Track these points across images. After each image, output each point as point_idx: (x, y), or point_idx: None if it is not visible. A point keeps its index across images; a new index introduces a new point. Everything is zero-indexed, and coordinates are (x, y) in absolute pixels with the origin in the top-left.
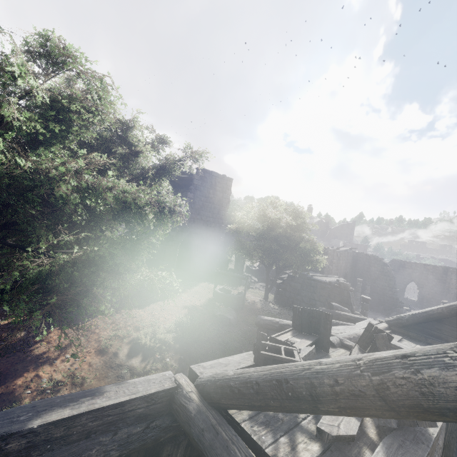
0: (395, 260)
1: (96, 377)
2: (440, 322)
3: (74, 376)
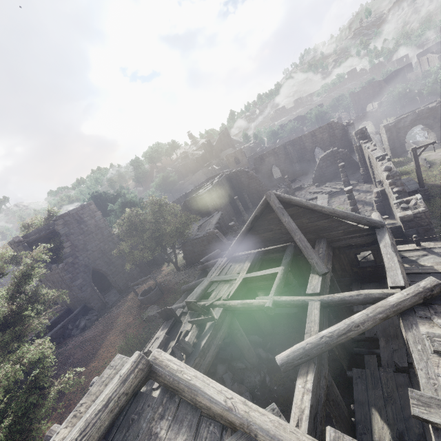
0: (256, 158)
1: None
2: (243, 243)
3: None
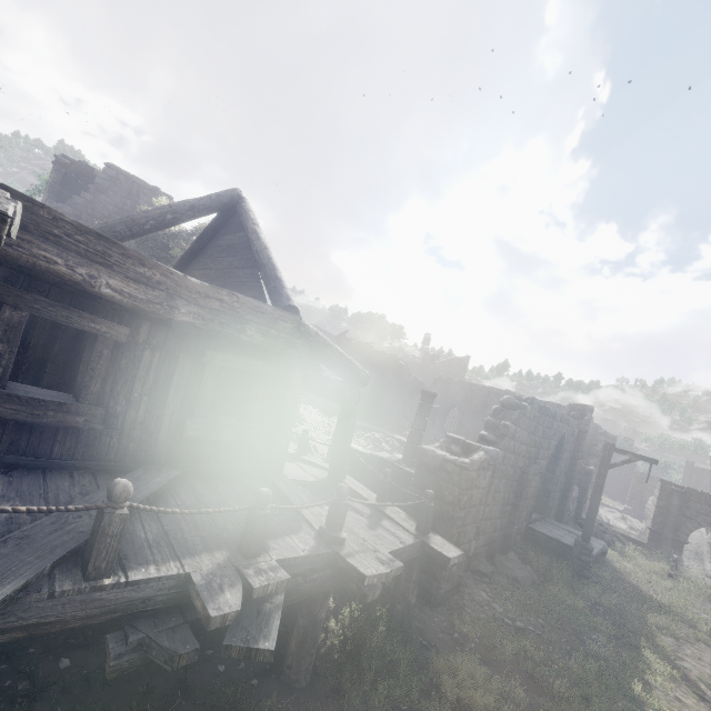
0: (441, 378)
1: None
2: None
3: None
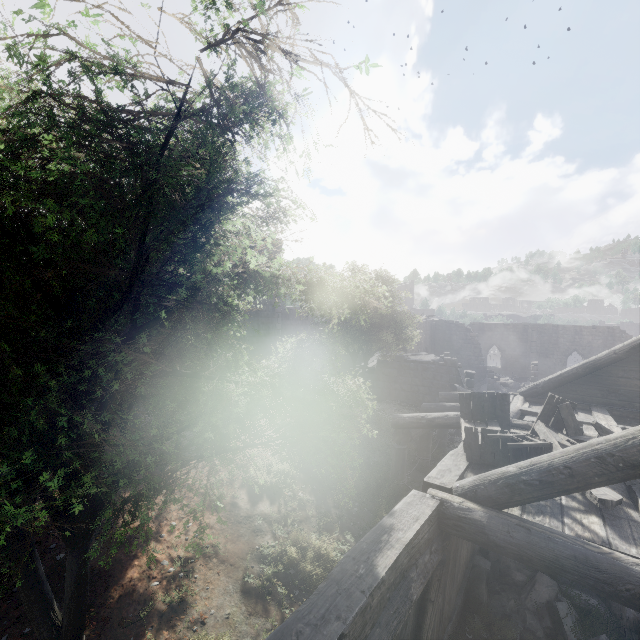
0: (473, 324)
1: (228, 539)
2: (575, 383)
3: (201, 546)
